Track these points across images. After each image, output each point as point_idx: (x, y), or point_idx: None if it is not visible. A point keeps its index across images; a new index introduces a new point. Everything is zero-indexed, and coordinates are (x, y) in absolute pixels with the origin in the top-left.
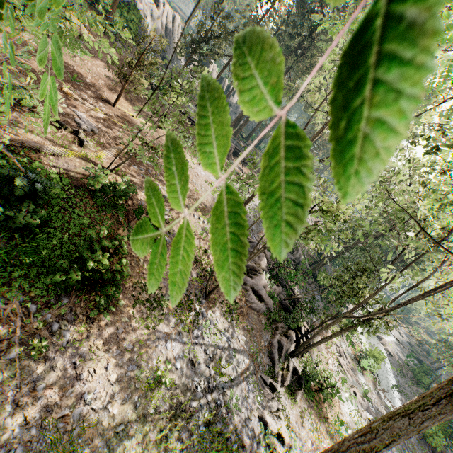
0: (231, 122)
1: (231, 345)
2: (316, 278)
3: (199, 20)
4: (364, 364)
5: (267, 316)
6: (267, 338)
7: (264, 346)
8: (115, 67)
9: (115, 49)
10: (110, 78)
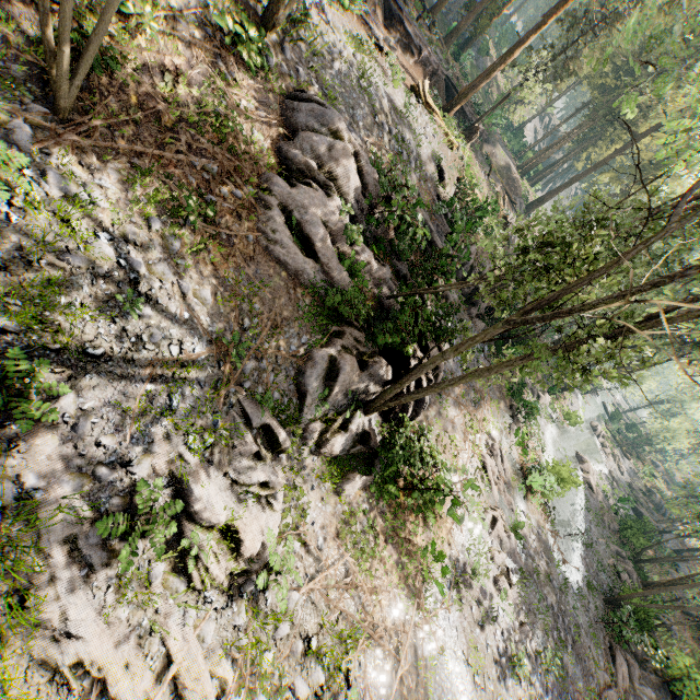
0: None
1: (136, 285)
2: (491, 318)
3: None
4: (535, 481)
5: (323, 302)
6: (302, 343)
7: (282, 351)
8: None
9: None
10: None
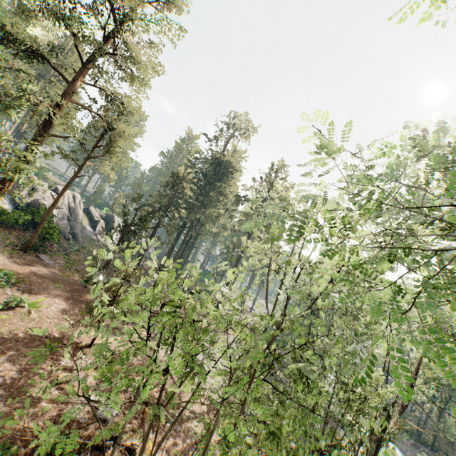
0: (158, 268)
1: None
2: None
3: (121, 211)
4: None
5: None
6: None
7: None
8: (61, 290)
9: (45, 264)
10: (66, 309)
